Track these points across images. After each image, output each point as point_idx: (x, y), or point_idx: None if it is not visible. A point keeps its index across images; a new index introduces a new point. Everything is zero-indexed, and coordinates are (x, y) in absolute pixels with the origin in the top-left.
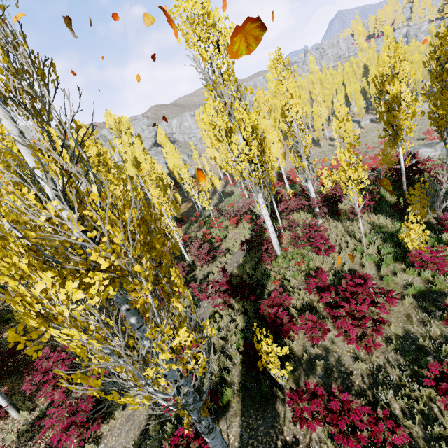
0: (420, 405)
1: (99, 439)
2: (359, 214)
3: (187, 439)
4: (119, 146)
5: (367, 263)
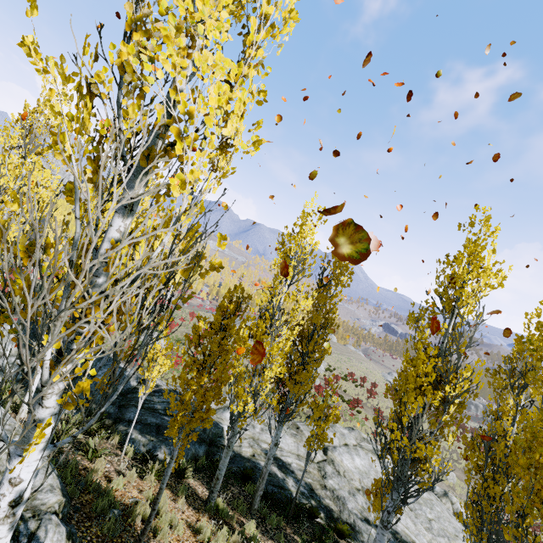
0: None
1: None
2: None
3: None
4: None
5: None
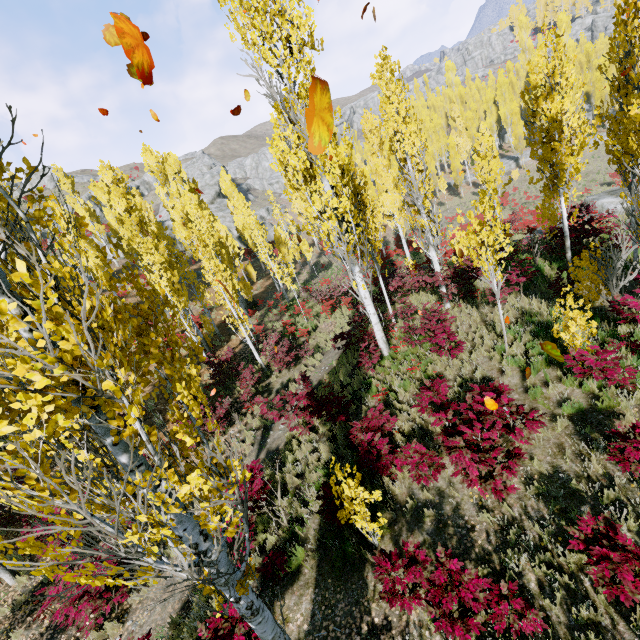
0: (564, 577)
1: (126, 615)
2: (497, 297)
3: (231, 621)
4: (164, 198)
5: (509, 368)
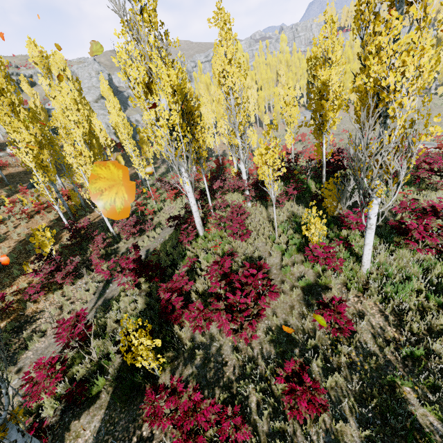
0: (272, 400)
1: None
2: (273, 202)
3: None
4: (46, 88)
5: (275, 252)
